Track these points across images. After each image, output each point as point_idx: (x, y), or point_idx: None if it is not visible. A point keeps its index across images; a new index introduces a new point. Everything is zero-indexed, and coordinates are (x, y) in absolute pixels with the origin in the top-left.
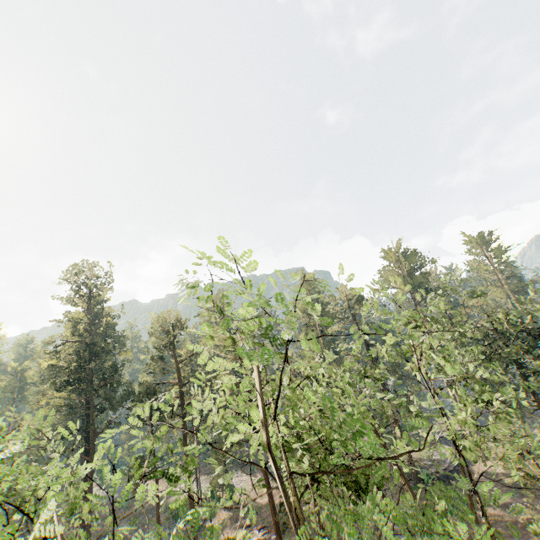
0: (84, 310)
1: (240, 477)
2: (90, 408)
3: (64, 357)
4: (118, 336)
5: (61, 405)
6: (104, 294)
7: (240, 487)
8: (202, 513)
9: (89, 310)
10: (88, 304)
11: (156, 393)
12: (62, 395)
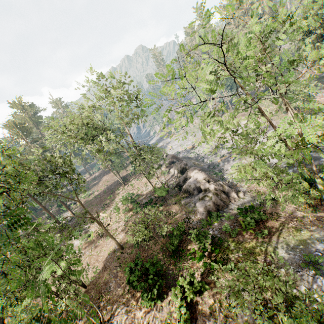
0: None
1: None
2: None
3: None
4: None
5: None
6: None
7: None
8: None
9: None
10: None
11: None
12: None
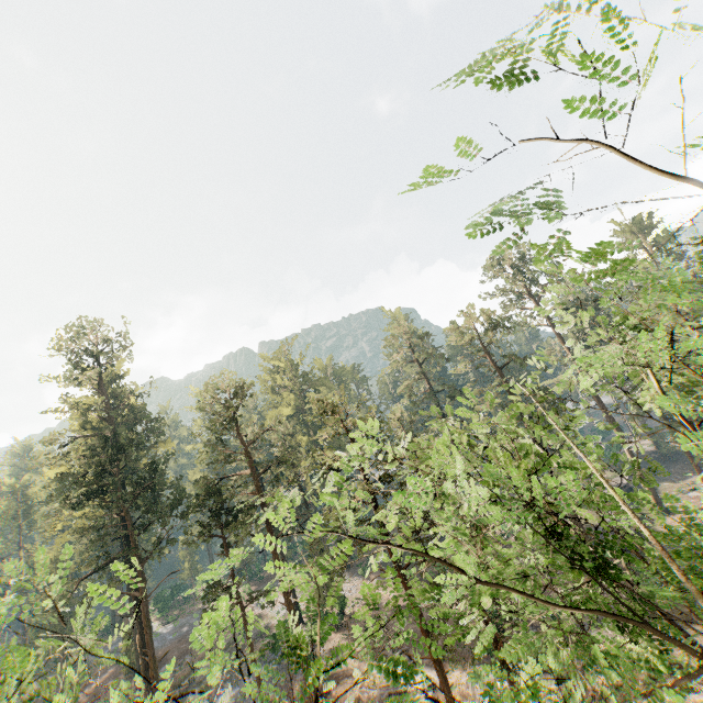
0: (94, 392)
1: (348, 582)
2: (128, 526)
3: (76, 461)
4: (150, 421)
5: (83, 528)
6: (118, 367)
7: (352, 595)
8: (308, 638)
9: (99, 390)
10: (96, 381)
11: (221, 492)
12: (84, 513)
